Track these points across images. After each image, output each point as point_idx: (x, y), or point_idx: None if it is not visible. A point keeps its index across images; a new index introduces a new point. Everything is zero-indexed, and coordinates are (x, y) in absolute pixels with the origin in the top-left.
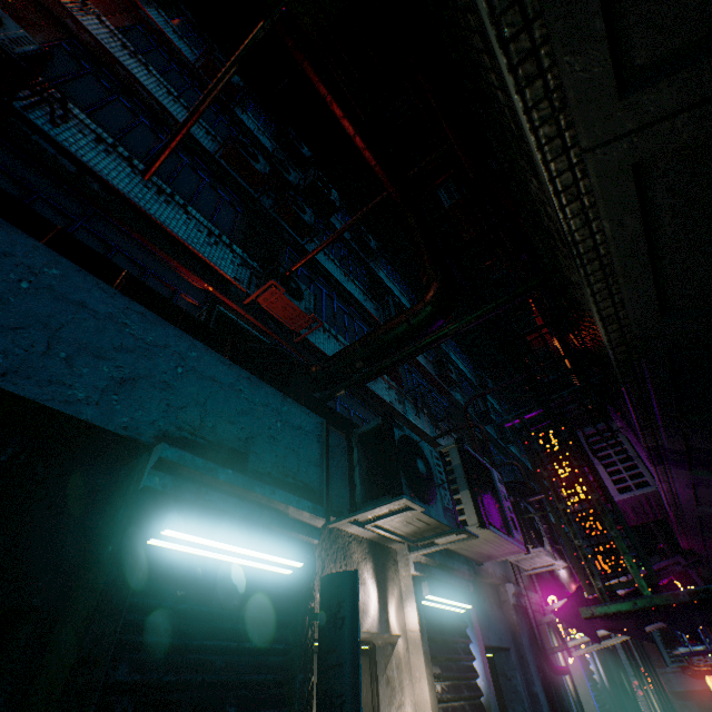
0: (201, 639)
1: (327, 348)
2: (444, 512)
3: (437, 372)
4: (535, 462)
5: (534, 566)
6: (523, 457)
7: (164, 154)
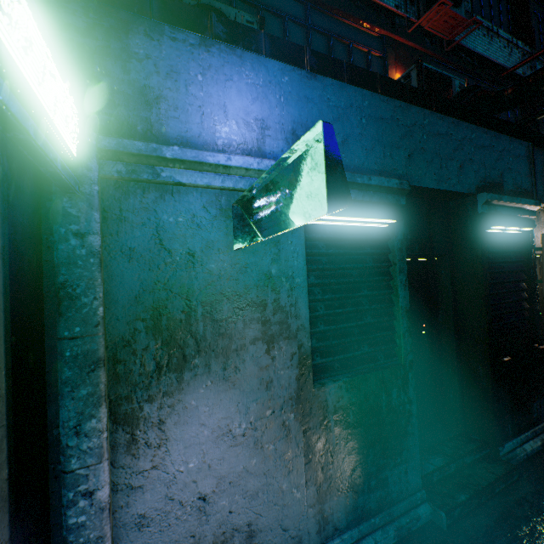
0: (500, 259)
1: (468, 41)
2: None
3: None
4: None
5: None
6: None
7: None
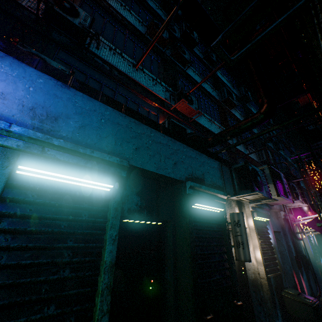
0: (205, 228)
1: (201, 121)
2: (266, 193)
3: None
4: None
5: (293, 206)
6: (285, 155)
7: (143, 57)
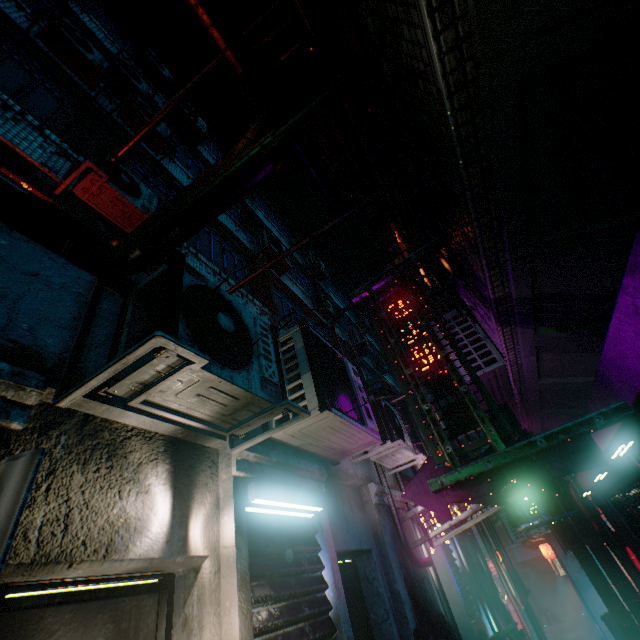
0: None
1: None
2: (262, 384)
3: (316, 306)
4: None
5: (397, 464)
6: (398, 387)
7: None
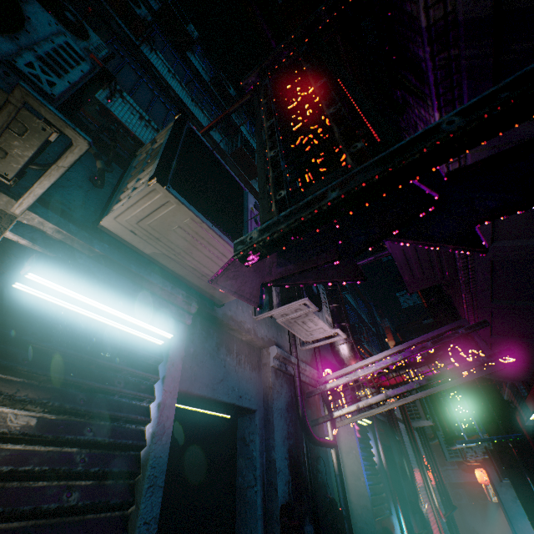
0: None
1: (139, 133)
2: None
3: None
4: (368, 314)
5: (311, 337)
6: (358, 309)
7: None
